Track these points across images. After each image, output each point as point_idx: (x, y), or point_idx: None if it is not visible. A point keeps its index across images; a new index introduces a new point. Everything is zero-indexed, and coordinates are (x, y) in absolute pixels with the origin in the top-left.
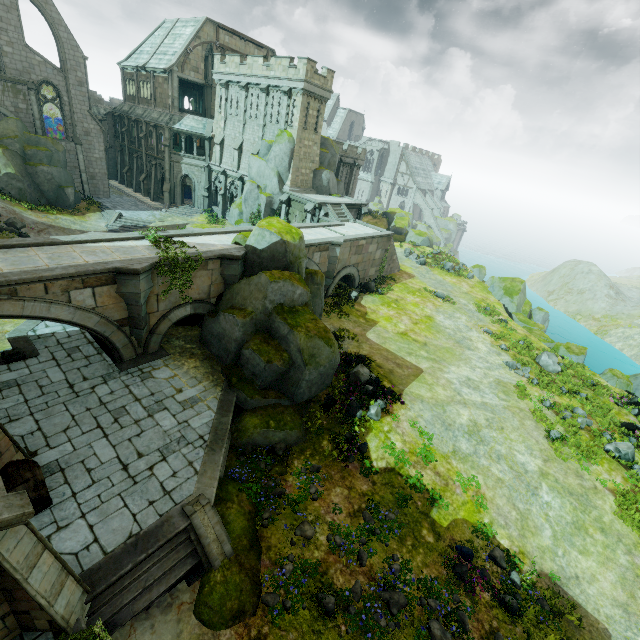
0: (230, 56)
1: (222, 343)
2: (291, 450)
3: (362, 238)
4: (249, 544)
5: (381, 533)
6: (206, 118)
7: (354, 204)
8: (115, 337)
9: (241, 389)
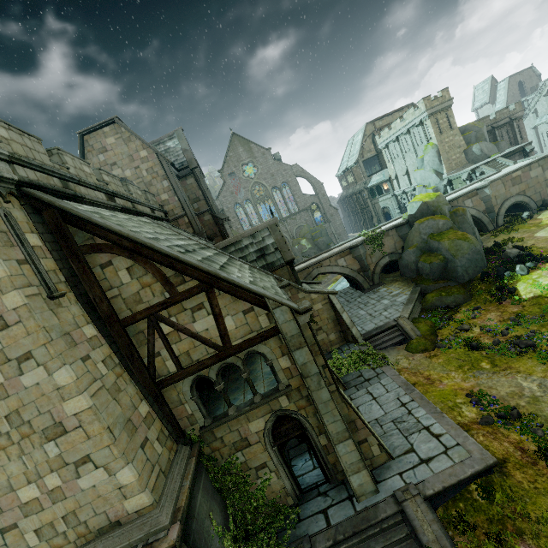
0: (382, 131)
1: (408, 268)
2: (461, 306)
3: (513, 171)
4: (430, 333)
5: (524, 325)
6: (383, 170)
7: (512, 151)
8: (358, 278)
9: (422, 283)
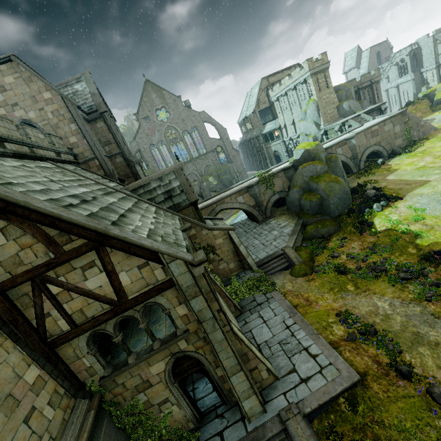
0: (274, 86)
1: (293, 204)
2: (332, 236)
3: (372, 126)
4: (309, 260)
5: (378, 252)
6: (275, 120)
7: (372, 109)
8: (253, 212)
9: (303, 217)
